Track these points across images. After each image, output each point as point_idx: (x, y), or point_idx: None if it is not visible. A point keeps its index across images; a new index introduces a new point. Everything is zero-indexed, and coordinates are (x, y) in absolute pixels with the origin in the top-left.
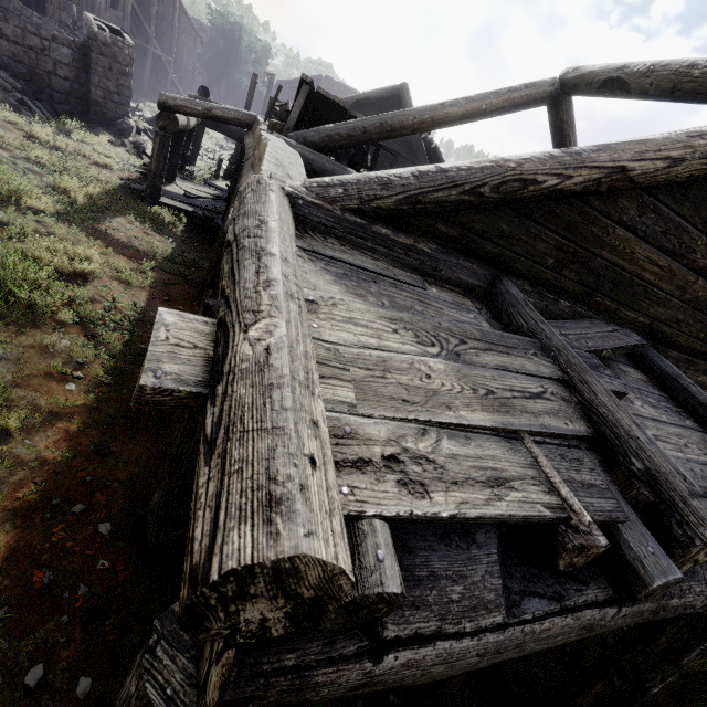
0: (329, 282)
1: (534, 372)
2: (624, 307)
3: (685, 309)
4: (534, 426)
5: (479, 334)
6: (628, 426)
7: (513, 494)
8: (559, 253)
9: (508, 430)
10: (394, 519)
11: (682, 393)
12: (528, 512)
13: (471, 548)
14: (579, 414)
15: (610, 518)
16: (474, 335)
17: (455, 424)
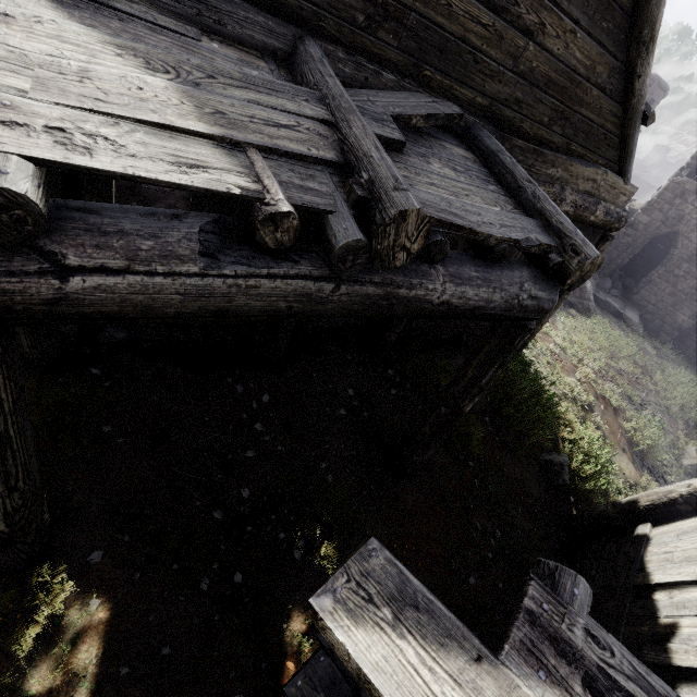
0: (44, 6)
1: (292, 111)
2: (458, 84)
3: (522, 86)
4: (262, 143)
5: (240, 75)
6: (367, 149)
7: (203, 174)
8: (367, 6)
9: (229, 141)
10: (38, 160)
11: (498, 166)
12: (213, 185)
13: (171, 221)
14: (332, 147)
15: (314, 206)
16: (231, 75)
17: (158, 125)
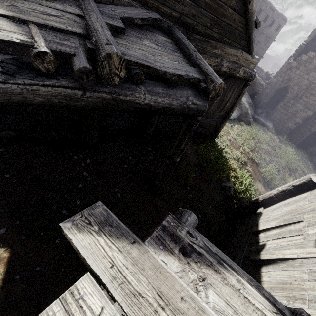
0: None
1: (60, 9)
2: (162, 5)
3: (194, 7)
4: (38, 21)
5: None
6: (96, 27)
7: None
8: None
9: (17, 19)
10: None
11: (181, 45)
12: (2, 37)
13: None
14: (81, 27)
15: (64, 51)
16: None
17: None
